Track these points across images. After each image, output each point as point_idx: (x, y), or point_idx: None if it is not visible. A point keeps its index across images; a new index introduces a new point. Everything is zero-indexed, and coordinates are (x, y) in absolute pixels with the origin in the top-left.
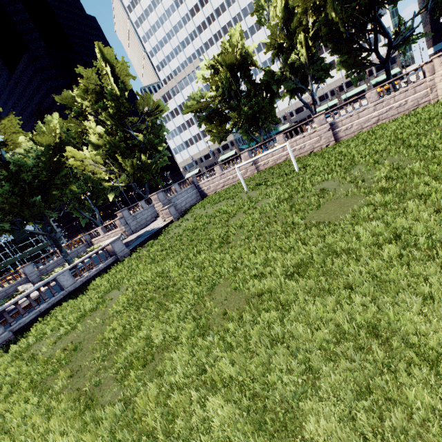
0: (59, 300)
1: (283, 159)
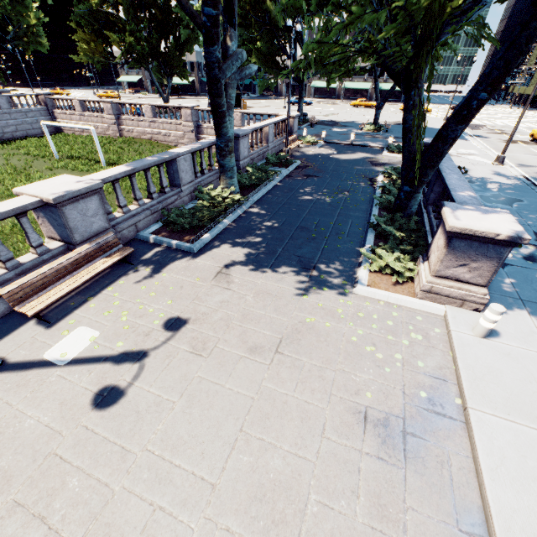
0: None
1: (148, 137)
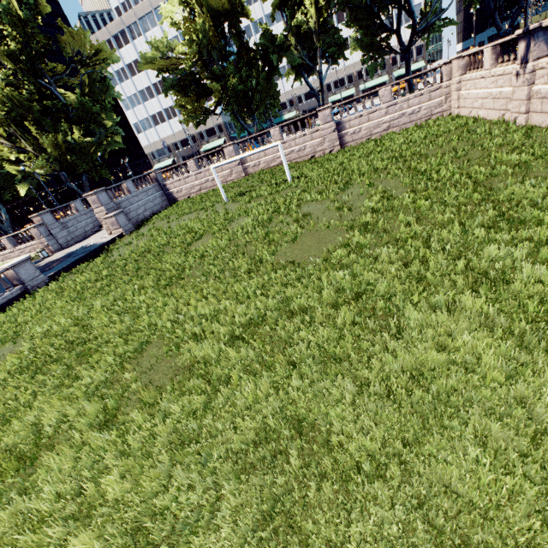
0: None
1: (278, 161)
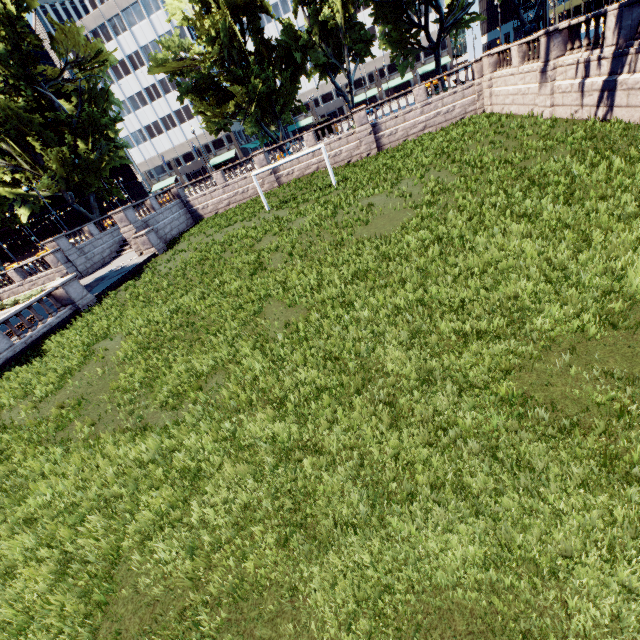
0: None
1: (313, 168)
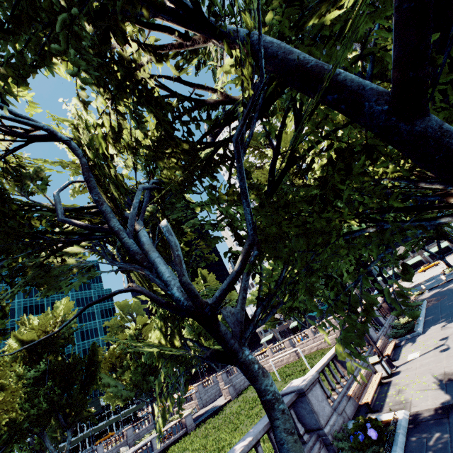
0: None
1: (315, 349)
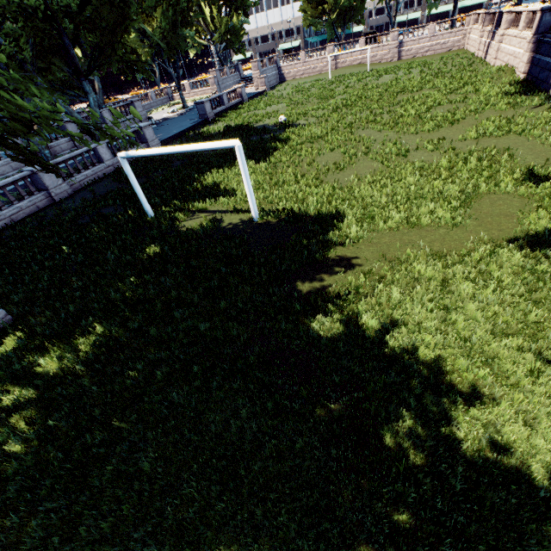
0: (224, 110)
1: (358, 62)
